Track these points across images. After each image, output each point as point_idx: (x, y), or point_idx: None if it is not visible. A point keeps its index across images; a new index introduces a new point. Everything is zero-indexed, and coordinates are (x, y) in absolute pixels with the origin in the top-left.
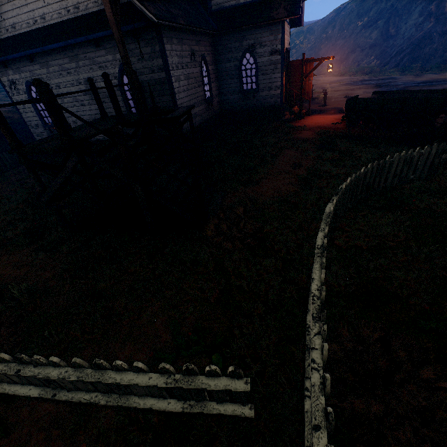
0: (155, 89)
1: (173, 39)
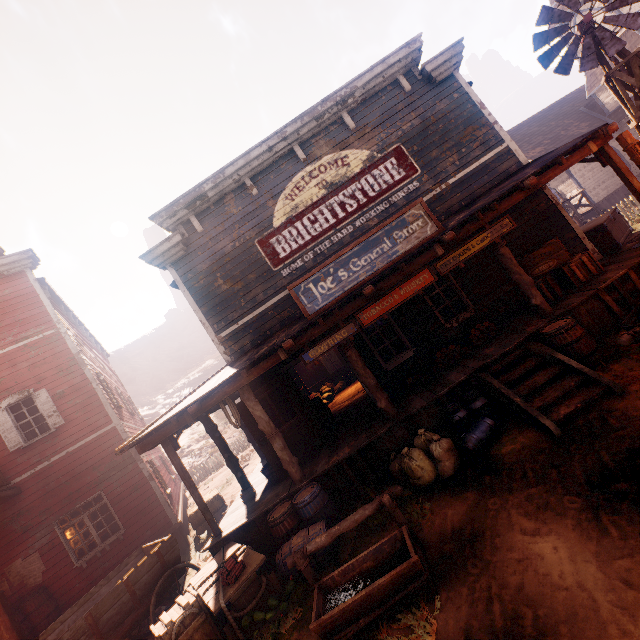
0: (567, 189)
1: None
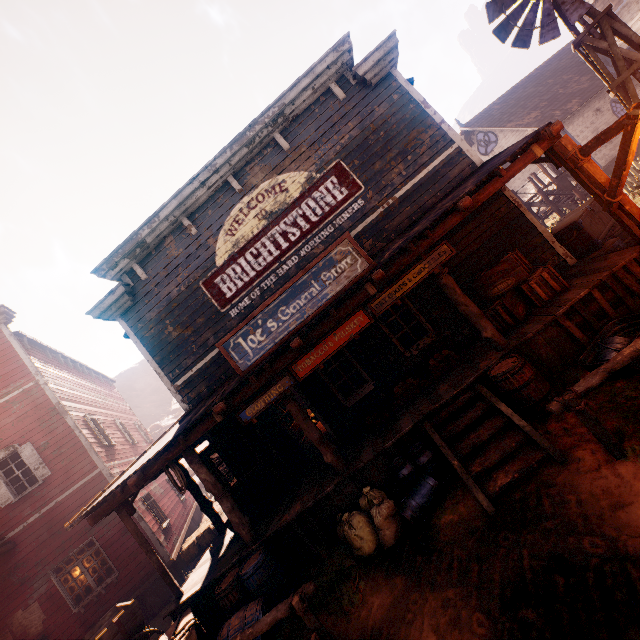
0: None
1: (573, 121)
